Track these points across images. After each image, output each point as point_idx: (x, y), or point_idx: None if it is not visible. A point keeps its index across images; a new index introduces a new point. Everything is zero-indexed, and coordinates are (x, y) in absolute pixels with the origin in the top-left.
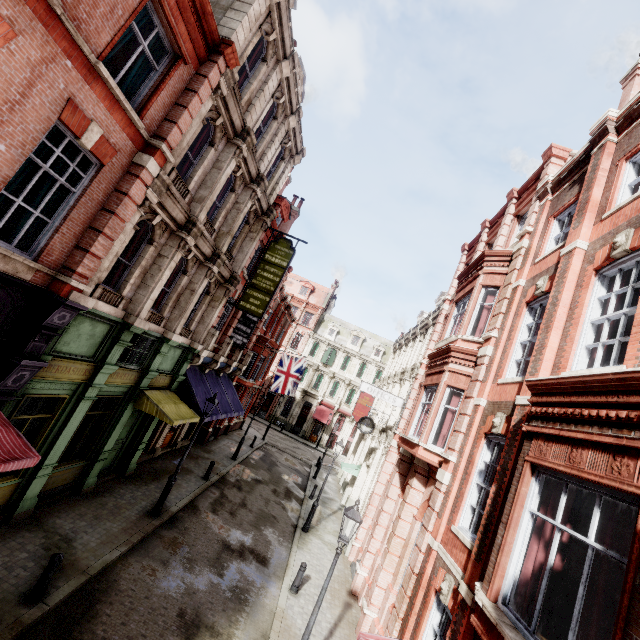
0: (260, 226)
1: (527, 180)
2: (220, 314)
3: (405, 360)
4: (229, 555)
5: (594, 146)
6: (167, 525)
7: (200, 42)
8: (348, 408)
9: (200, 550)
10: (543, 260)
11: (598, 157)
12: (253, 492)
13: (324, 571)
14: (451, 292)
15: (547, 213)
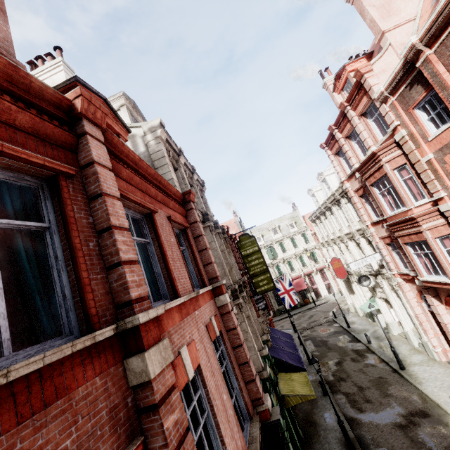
0: (226, 242)
1: (349, 93)
2: (253, 307)
3: (335, 224)
4: (411, 431)
5: (414, 61)
6: (364, 449)
7: (182, 209)
8: (308, 268)
9: (399, 446)
10: (437, 137)
11: (429, 67)
12: (349, 374)
13: (449, 384)
14: (341, 175)
15: (401, 108)
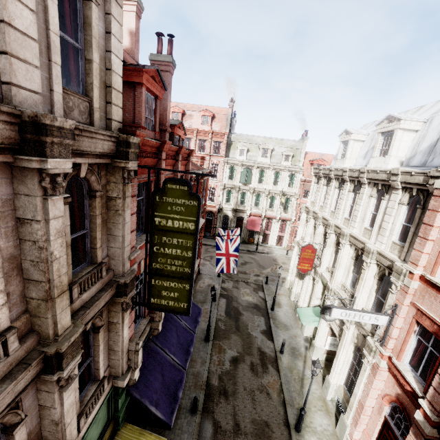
0: (120, 181)
1: None
2: (131, 319)
3: (345, 208)
4: None
5: None
6: None
7: None
8: (272, 212)
9: None
10: None
11: None
12: (237, 389)
13: None
14: None
15: None
